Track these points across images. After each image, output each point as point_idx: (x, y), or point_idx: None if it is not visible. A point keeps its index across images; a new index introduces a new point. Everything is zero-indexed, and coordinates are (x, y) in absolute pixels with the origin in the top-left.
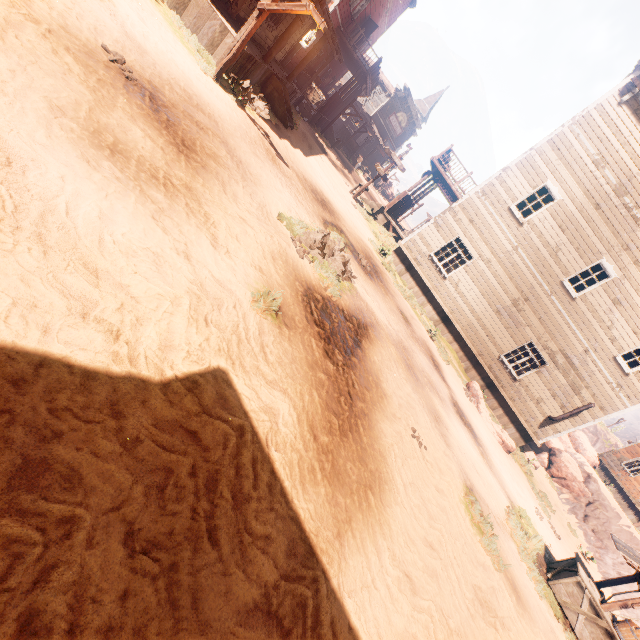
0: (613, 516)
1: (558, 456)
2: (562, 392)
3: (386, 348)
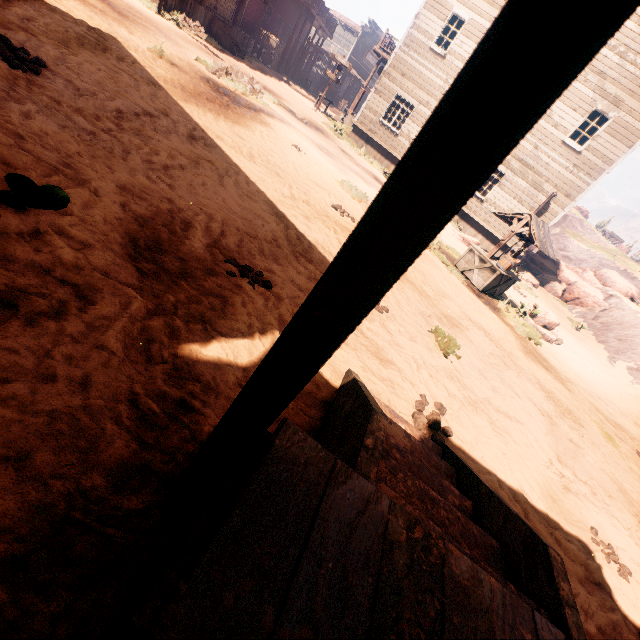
0: (630, 313)
1: (572, 284)
2: (527, 195)
3: (292, 130)
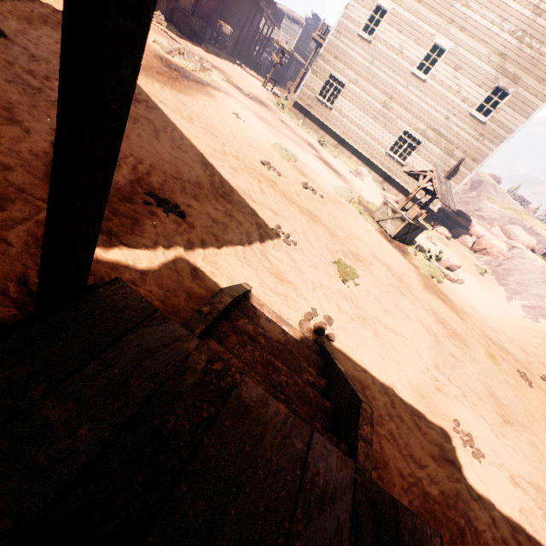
0: (528, 261)
1: (481, 237)
2: (440, 160)
3: (235, 101)
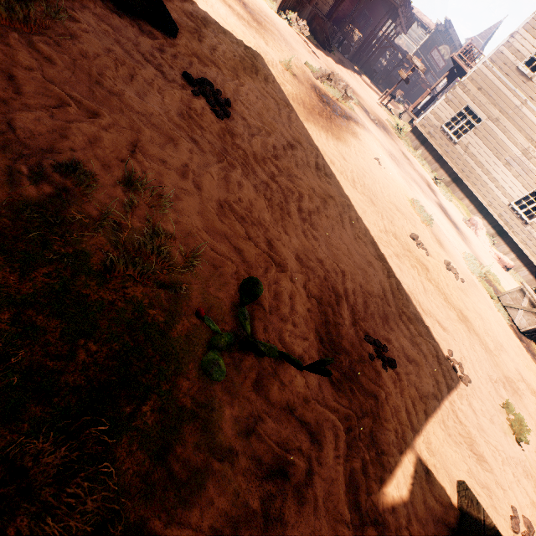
0: None
1: None
2: None
3: (371, 137)
